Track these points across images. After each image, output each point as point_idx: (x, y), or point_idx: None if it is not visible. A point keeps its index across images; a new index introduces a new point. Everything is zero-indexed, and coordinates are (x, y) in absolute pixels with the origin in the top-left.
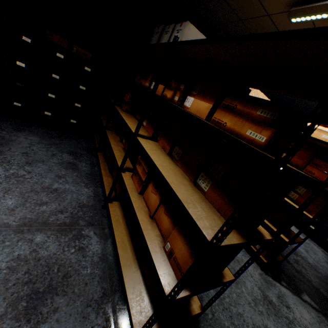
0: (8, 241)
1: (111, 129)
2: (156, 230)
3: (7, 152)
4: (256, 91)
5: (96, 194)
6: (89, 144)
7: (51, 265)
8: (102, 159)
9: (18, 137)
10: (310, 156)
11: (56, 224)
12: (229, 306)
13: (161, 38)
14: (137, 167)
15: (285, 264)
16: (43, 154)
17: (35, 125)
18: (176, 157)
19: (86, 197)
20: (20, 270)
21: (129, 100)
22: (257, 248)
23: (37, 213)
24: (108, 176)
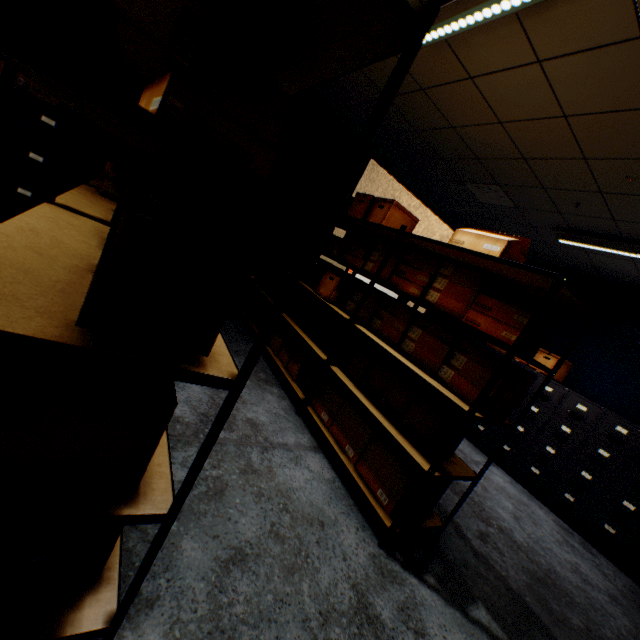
0: None
1: None
2: None
3: None
4: (424, 212)
5: None
6: None
7: None
8: None
9: None
10: (475, 292)
11: None
12: (236, 624)
13: None
14: None
15: (452, 540)
16: None
17: None
18: None
19: None
20: None
21: (112, 172)
22: (379, 498)
23: None
24: None
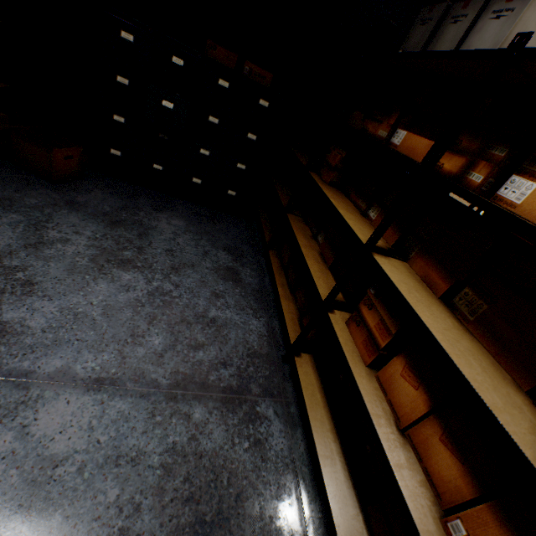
0: (159, 415)
1: (294, 211)
2: (416, 467)
3: (147, 249)
4: None
5: (270, 332)
6: (252, 231)
7: (218, 469)
8: (276, 263)
9: (159, 221)
10: None
11: (218, 389)
12: None
13: (436, 32)
14: (362, 311)
15: None
16: (192, 252)
17: (178, 199)
18: (464, 312)
19: (257, 336)
20: (178, 474)
21: (339, 163)
22: None
23: (192, 364)
24: (289, 299)
